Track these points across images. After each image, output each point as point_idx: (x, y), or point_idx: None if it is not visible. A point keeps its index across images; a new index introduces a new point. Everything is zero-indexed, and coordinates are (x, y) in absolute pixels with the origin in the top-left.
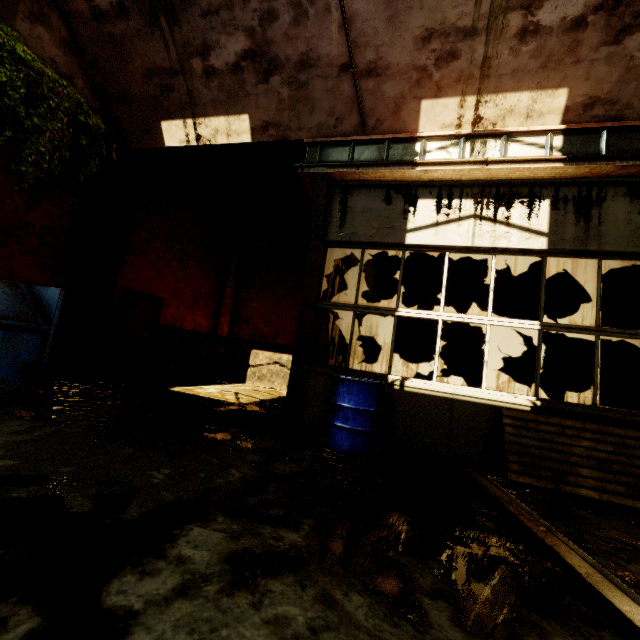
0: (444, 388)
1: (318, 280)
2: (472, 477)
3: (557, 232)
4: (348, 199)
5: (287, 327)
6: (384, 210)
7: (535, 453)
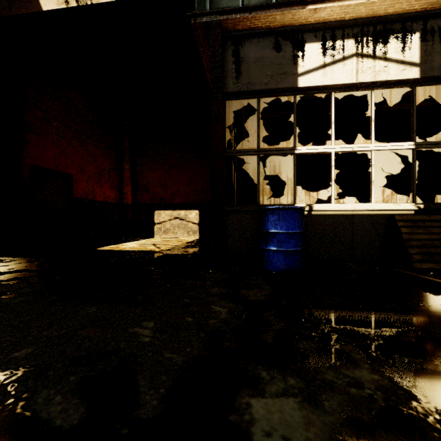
0: (346, 207)
1: (222, 131)
2: (398, 271)
3: (427, 61)
4: (240, 50)
5: (180, 189)
6: (275, 57)
7: (429, 244)
